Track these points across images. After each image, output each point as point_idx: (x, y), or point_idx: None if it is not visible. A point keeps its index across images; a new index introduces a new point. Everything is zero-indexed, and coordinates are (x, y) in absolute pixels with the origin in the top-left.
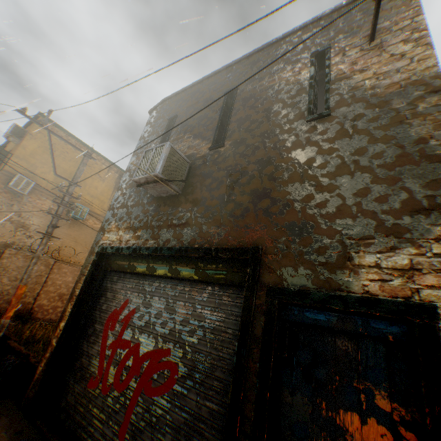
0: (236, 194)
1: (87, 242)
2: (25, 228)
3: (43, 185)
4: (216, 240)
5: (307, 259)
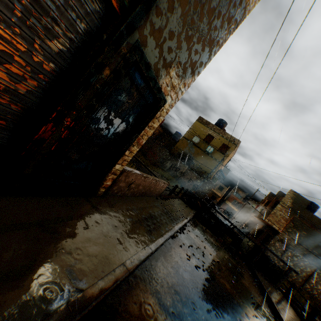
0: None
1: None
2: None
3: None
4: None
5: (163, 48)
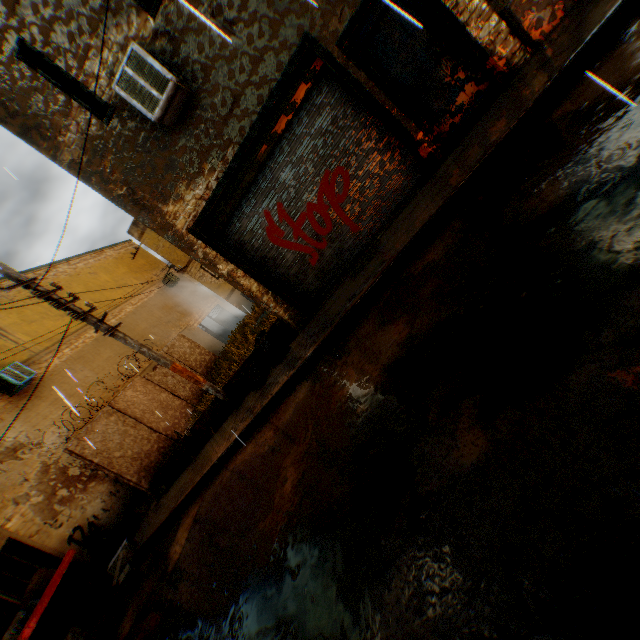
0: (241, 25)
1: (80, 384)
2: (21, 449)
3: None
4: (274, 73)
5: (335, 2)
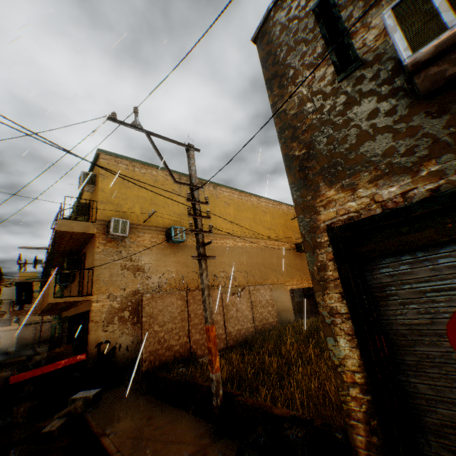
0: None
1: (196, 263)
2: (140, 270)
3: (134, 221)
4: None
5: None
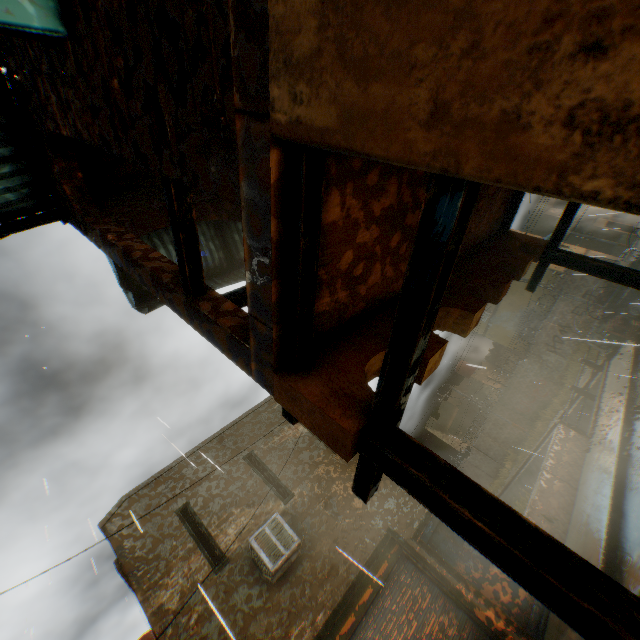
0: (344, 514)
1: None
2: None
3: None
4: (365, 549)
5: (407, 511)
